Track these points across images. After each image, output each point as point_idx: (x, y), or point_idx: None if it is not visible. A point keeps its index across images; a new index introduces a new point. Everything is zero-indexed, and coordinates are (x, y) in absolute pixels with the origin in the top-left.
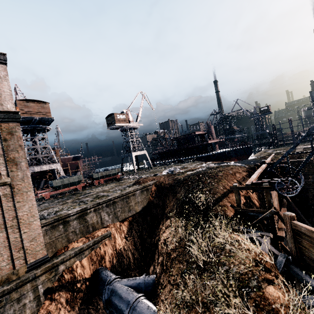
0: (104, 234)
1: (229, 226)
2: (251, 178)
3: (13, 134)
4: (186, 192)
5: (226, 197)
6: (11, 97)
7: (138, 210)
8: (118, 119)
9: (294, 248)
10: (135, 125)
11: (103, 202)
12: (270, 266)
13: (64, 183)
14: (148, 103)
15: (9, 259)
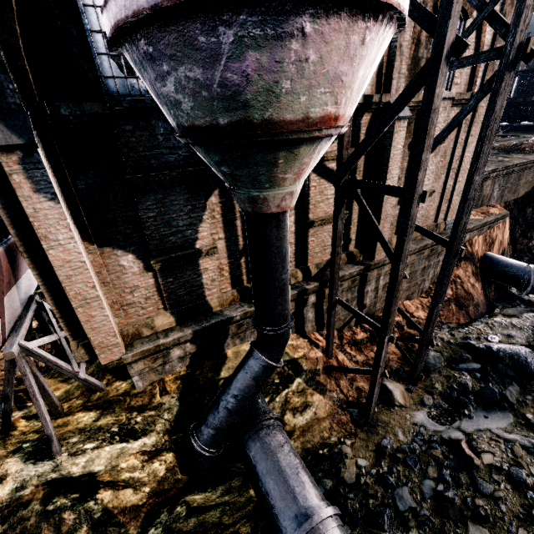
0: (504, 214)
1: None
2: None
3: (513, 4)
4: None
5: None
6: None
7: (520, 194)
8: None
9: None
10: None
11: (510, 167)
12: None
13: None
14: None
15: (435, 210)
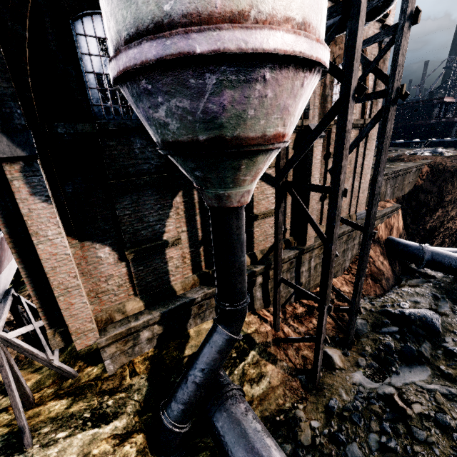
0: (397, 206)
1: None
2: None
3: (384, 62)
4: None
5: None
6: (395, 5)
7: (405, 192)
8: None
9: None
10: None
11: (396, 171)
12: None
13: None
14: None
15: (347, 204)
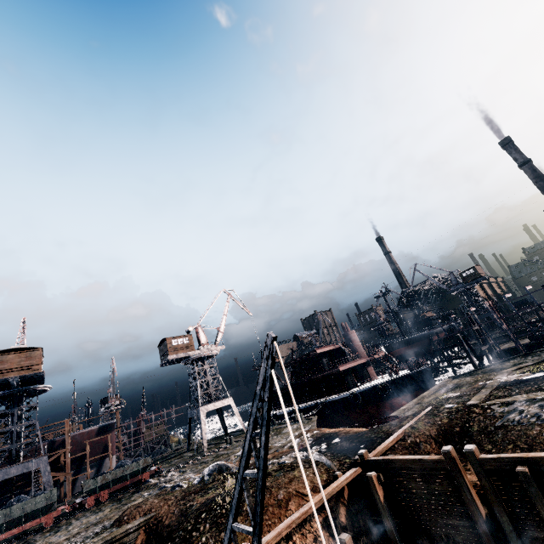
0: None
1: None
2: None
3: None
4: None
5: None
6: None
7: None
8: (174, 347)
9: None
10: (208, 351)
11: None
12: None
13: (10, 518)
14: (240, 305)
15: None
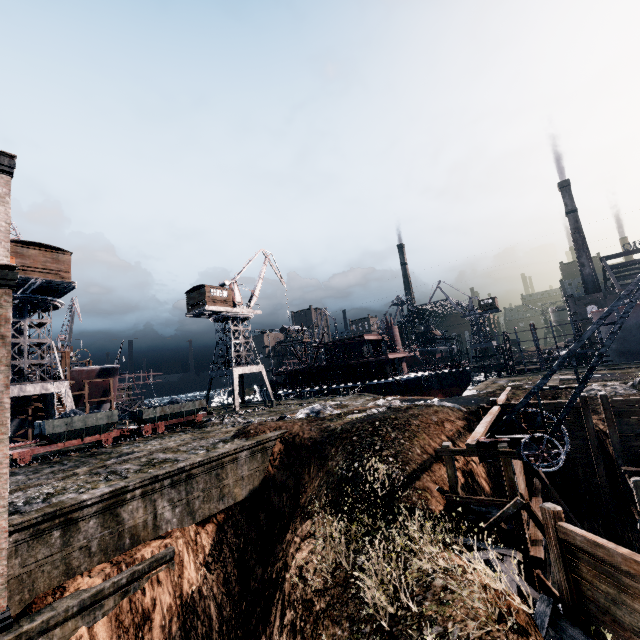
0: (159, 555)
1: (436, 536)
2: (475, 432)
3: None
4: (347, 458)
5: (429, 471)
6: (5, 237)
7: (240, 496)
8: (212, 297)
9: (566, 583)
10: (245, 312)
11: (165, 475)
12: (526, 623)
13: (72, 428)
14: (276, 273)
15: None
